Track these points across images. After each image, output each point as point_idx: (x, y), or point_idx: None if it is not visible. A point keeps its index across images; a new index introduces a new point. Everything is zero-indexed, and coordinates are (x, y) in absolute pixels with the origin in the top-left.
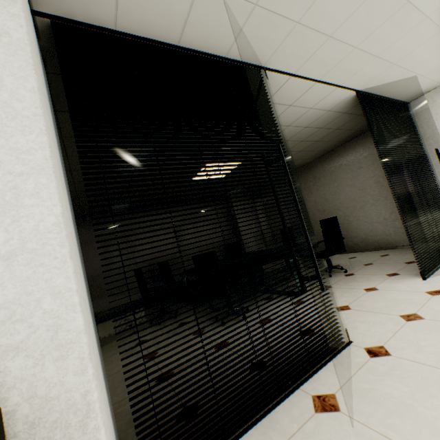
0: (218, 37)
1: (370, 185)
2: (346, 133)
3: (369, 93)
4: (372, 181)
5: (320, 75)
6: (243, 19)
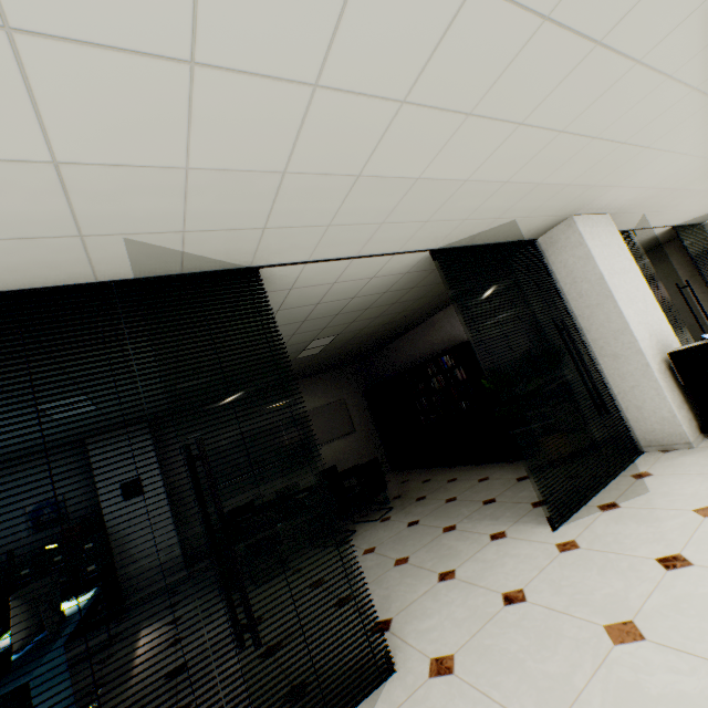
0: (625, 225)
1: (670, 296)
2: (644, 250)
3: (679, 225)
4: (673, 291)
5: (657, 225)
6: (642, 217)
